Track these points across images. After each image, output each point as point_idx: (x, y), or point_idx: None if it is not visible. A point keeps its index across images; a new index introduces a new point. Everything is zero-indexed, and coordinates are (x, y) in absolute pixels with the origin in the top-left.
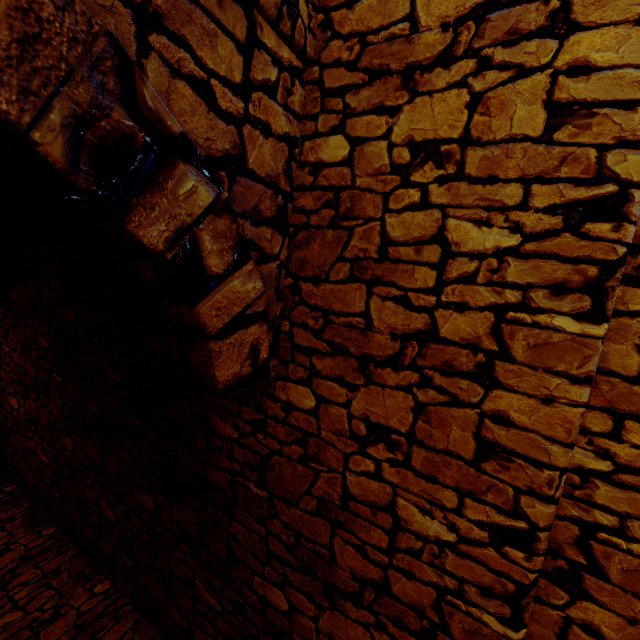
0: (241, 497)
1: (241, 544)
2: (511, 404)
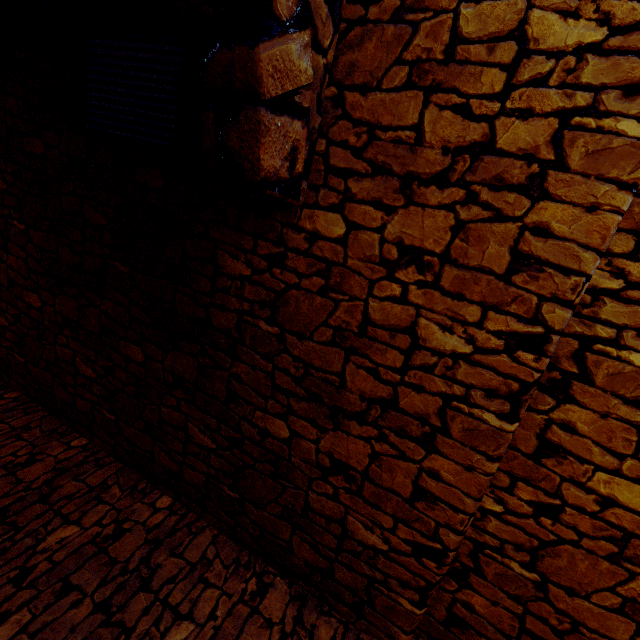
0: (248, 336)
1: (244, 383)
2: (555, 215)
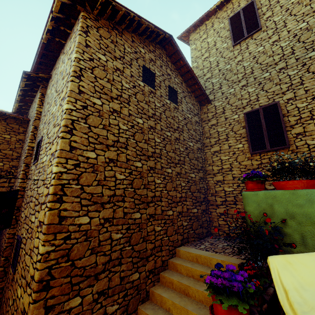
0: None
1: None
2: None
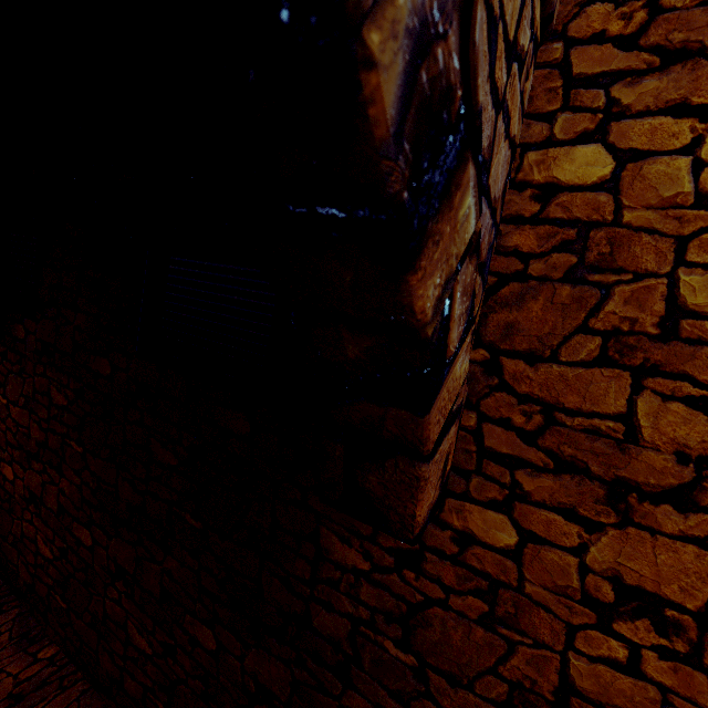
0: (367, 657)
1: None
2: None
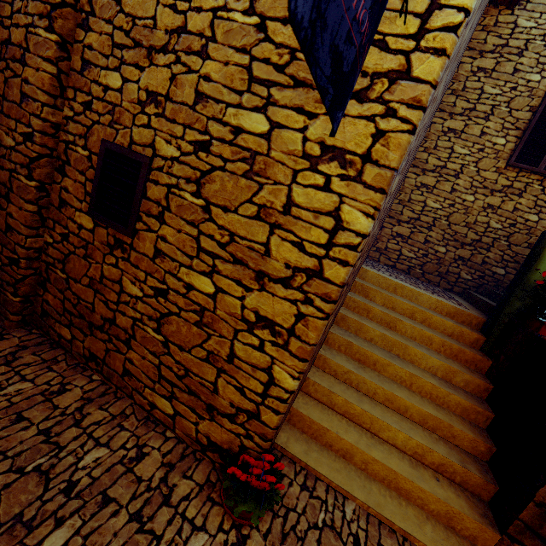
0: None
1: None
2: (29, 73)
